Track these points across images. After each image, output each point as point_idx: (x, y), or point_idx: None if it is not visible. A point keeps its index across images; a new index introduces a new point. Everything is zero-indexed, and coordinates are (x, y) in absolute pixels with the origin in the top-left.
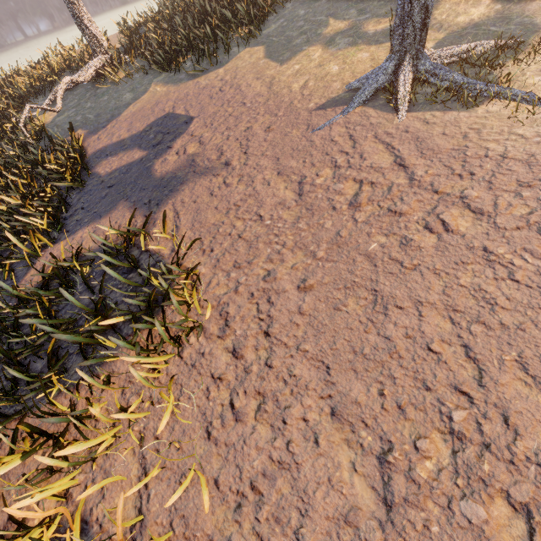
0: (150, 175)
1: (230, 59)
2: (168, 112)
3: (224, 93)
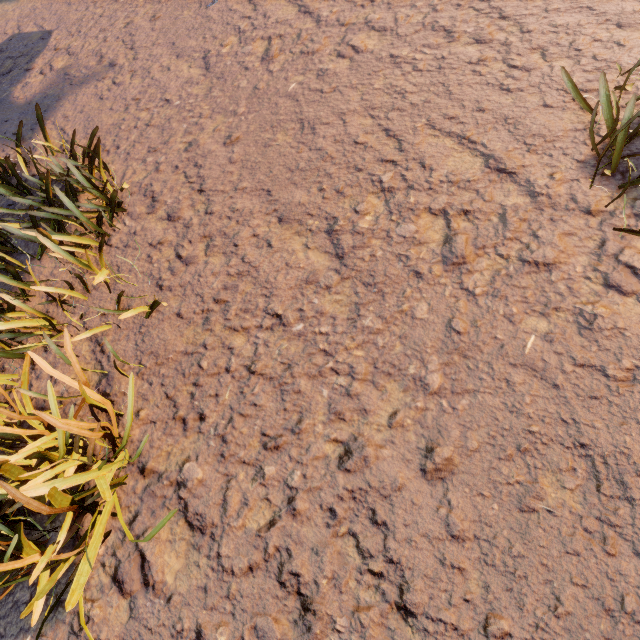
0: (10, 105)
1: None
2: (12, 33)
3: None
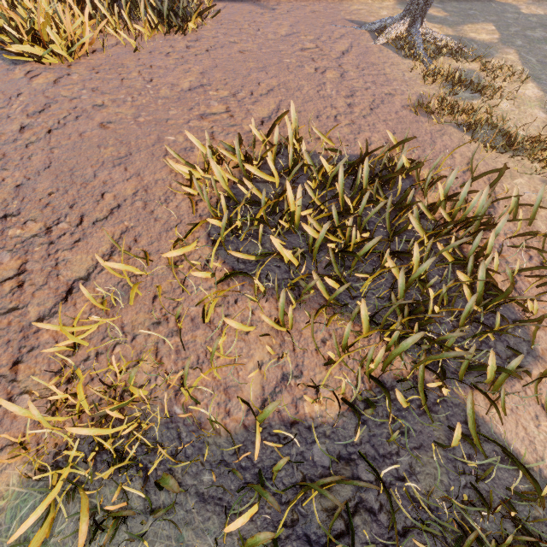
0: None
1: None
2: None
3: None
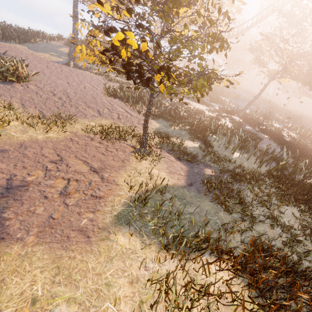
0: None
1: (11, 43)
2: None
3: (12, 48)
